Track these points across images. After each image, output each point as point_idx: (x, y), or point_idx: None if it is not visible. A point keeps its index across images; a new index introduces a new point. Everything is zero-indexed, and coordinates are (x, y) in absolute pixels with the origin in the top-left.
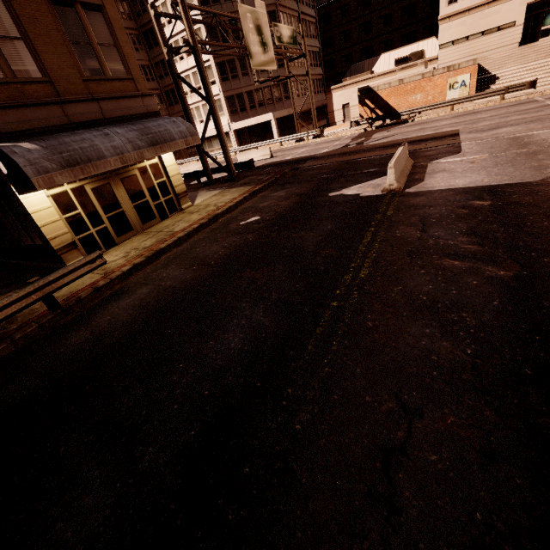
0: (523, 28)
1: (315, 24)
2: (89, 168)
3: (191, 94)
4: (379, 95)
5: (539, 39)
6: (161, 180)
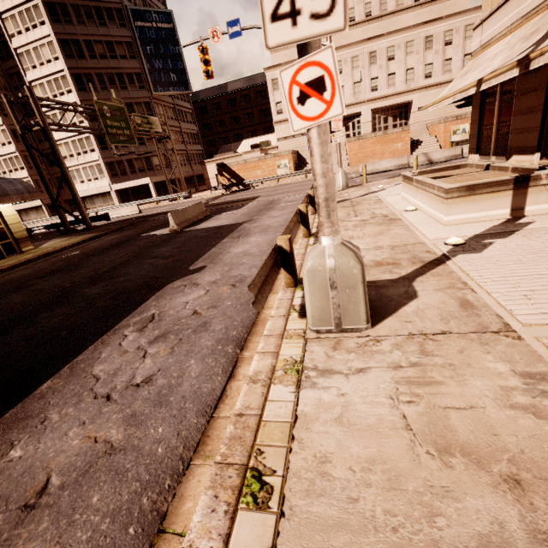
0: None
1: (192, 114)
2: None
3: (70, 158)
4: (232, 169)
5: None
6: None
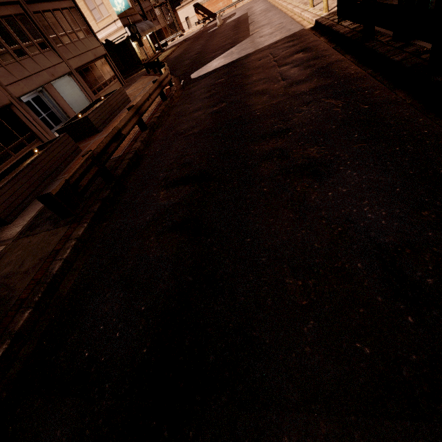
0: None
1: None
2: (145, 33)
3: None
4: (204, 7)
5: None
6: (149, 45)
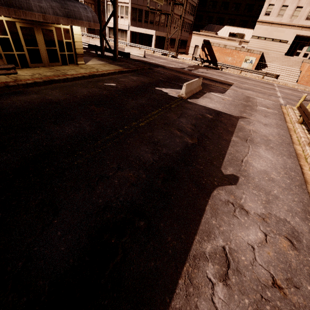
0: (290, 46)
1: None
2: (20, 13)
3: None
4: (212, 48)
5: (294, 56)
6: (68, 40)
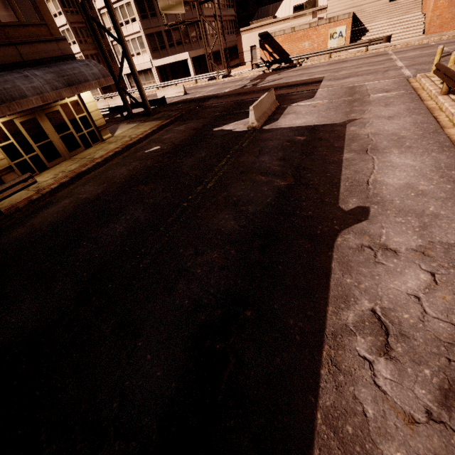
0: None
1: None
2: (14, 106)
3: (114, 30)
4: (276, 41)
5: None
6: (82, 114)
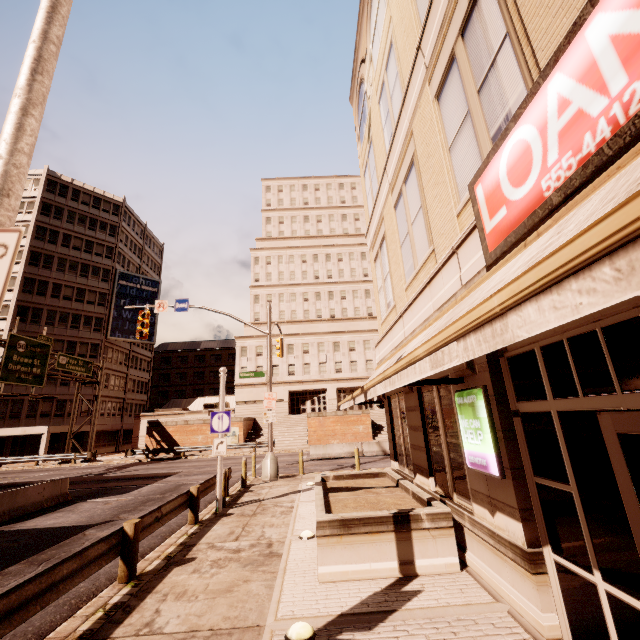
0: (292, 404)
1: (150, 362)
2: None
3: None
4: (167, 430)
5: (302, 413)
6: None
